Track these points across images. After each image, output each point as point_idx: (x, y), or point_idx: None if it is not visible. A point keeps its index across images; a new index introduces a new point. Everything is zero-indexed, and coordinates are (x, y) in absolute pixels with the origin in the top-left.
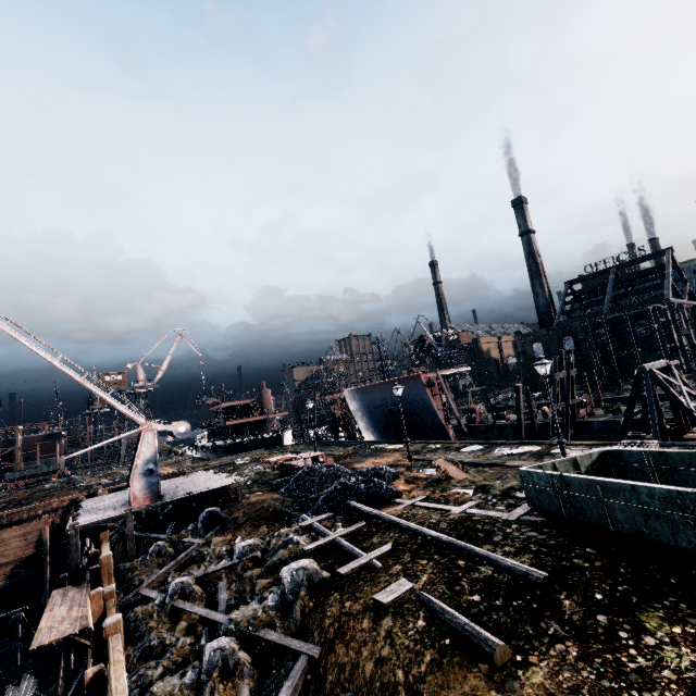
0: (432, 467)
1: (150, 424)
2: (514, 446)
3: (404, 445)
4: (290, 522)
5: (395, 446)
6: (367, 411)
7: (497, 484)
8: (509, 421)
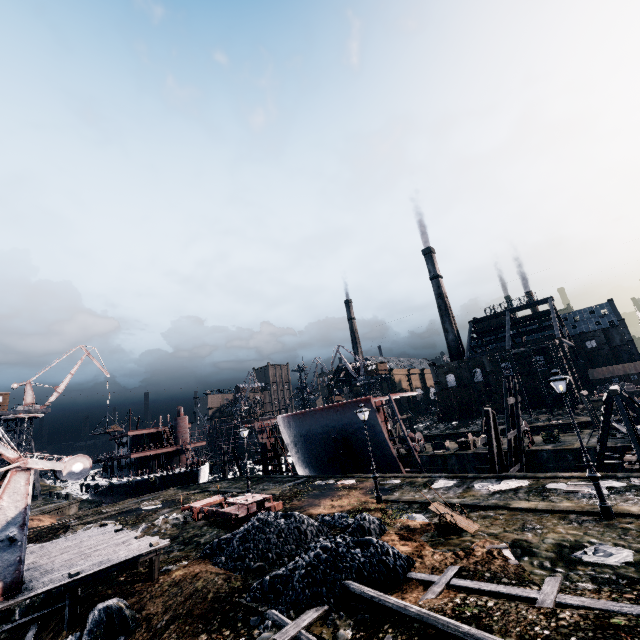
0: (415, 511)
1: (25, 460)
2: (493, 480)
3: (354, 480)
4: (250, 626)
5: (346, 482)
6: (303, 440)
7: (532, 538)
8: (451, 450)
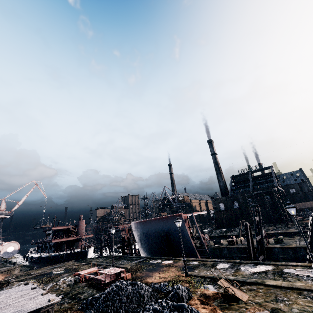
0: (208, 283)
1: None
2: (251, 265)
3: (172, 261)
4: None
5: (167, 262)
6: (144, 236)
7: (284, 308)
8: (224, 245)
